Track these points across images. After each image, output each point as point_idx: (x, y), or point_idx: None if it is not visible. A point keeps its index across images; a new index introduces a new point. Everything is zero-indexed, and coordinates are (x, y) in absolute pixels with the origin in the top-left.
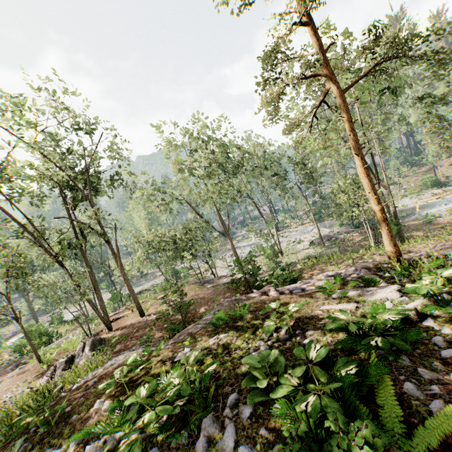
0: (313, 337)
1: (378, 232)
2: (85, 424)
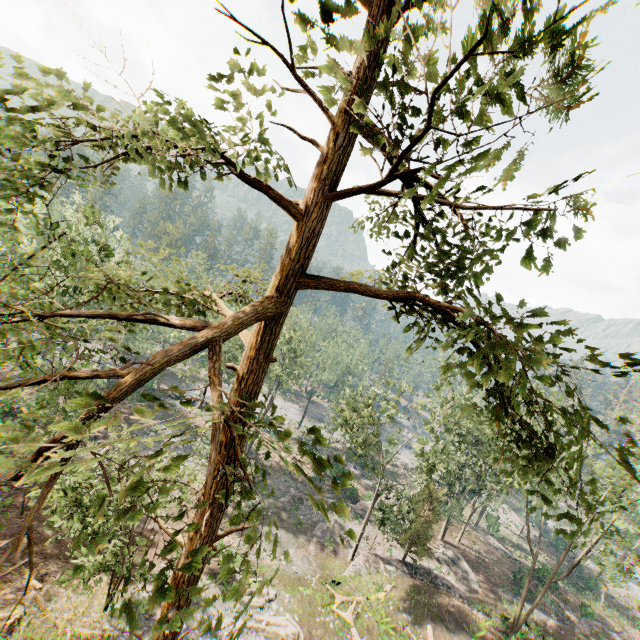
0: None
1: (586, 580)
2: None
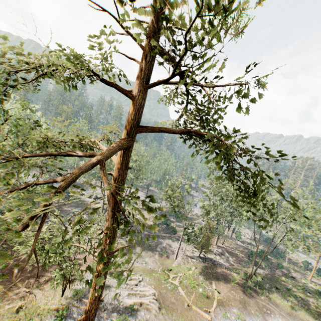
0: (308, 287)
1: (280, 254)
2: (285, 285)
